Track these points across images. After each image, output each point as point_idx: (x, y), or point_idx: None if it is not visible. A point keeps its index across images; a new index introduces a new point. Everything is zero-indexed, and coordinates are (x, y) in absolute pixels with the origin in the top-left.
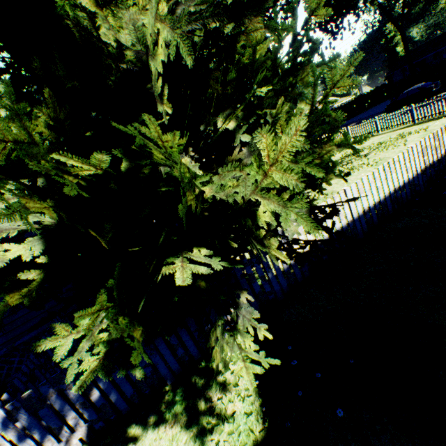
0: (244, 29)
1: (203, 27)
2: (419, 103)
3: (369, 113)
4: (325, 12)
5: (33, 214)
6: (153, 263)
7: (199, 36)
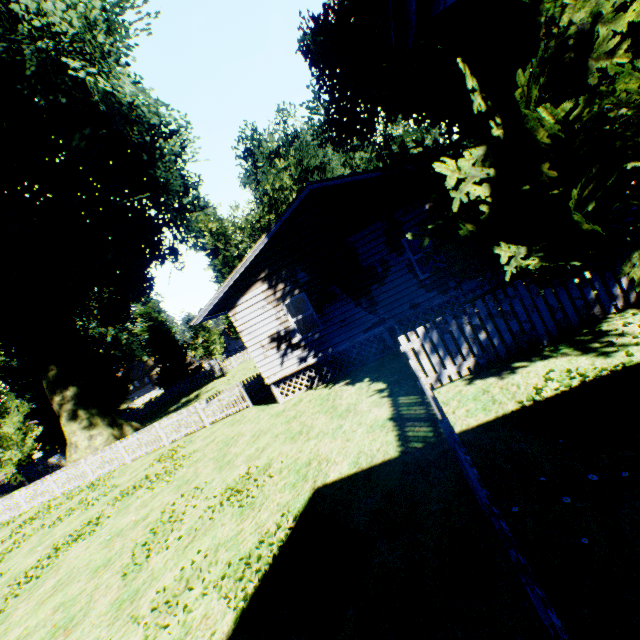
0: None
1: None
2: None
3: None
4: None
5: (484, 169)
6: (587, 189)
7: None
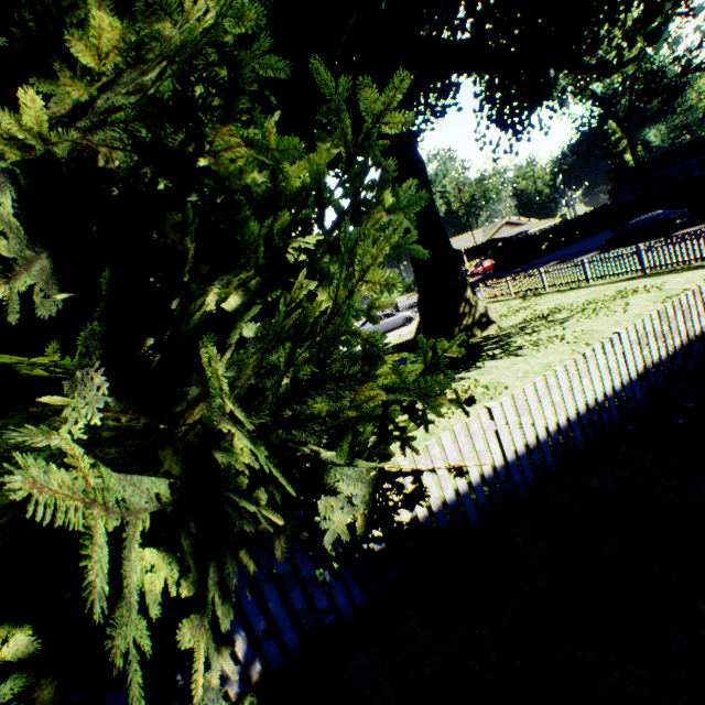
0: (209, 144)
1: (128, 134)
2: (650, 244)
3: (581, 246)
4: (403, 119)
5: None
6: None
7: (125, 150)
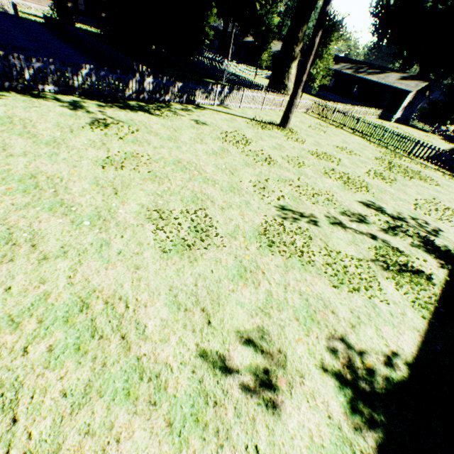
0: None
1: None
2: None
3: None
4: None
5: None
6: None
7: None
